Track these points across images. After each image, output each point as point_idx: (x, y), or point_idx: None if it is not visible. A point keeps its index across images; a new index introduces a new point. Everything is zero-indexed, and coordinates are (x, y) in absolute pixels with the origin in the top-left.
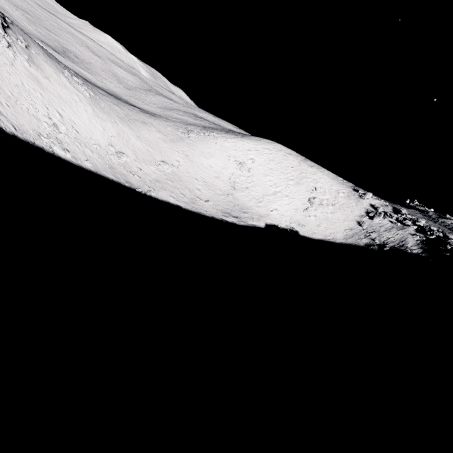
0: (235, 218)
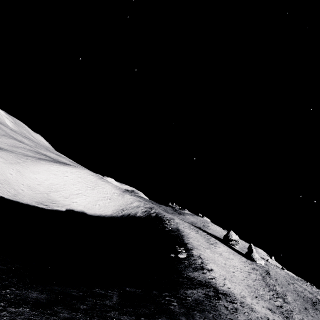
0: (45, 205)
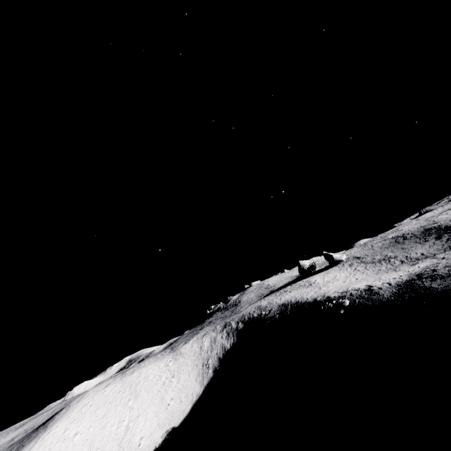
0: None
